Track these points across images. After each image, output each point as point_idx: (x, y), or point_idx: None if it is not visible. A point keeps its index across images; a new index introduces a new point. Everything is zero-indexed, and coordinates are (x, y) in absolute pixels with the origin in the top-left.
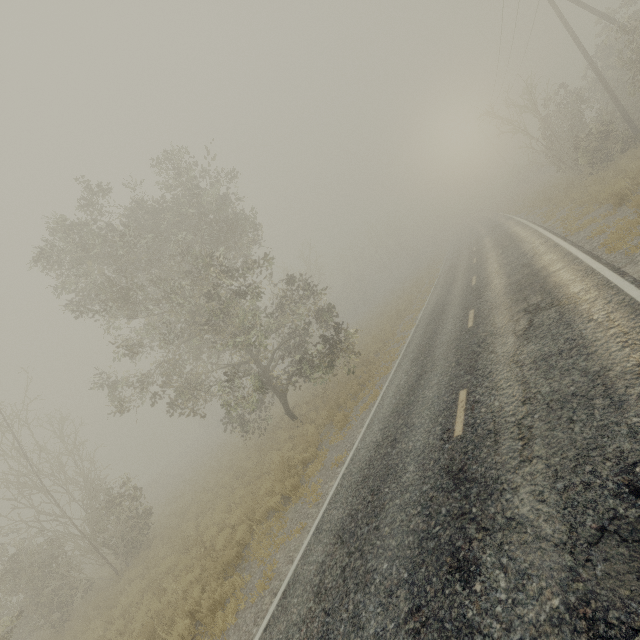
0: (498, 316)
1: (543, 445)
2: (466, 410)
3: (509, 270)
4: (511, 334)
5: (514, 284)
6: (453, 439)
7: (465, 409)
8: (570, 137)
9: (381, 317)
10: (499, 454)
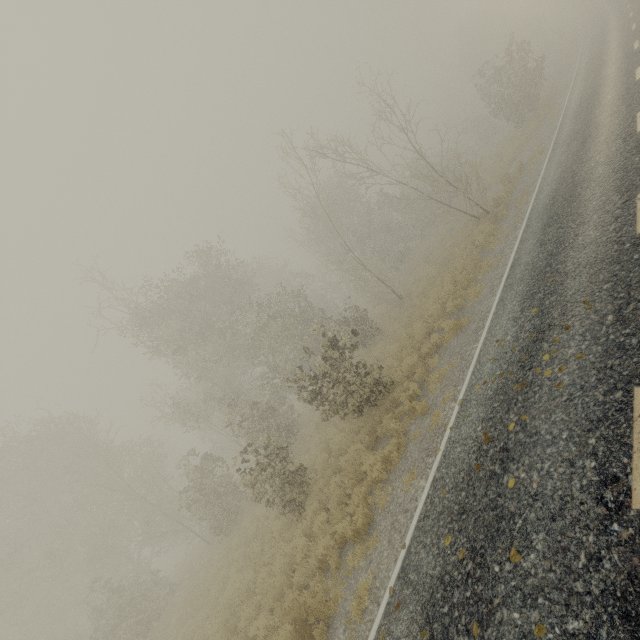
0: None
1: None
2: None
3: None
4: None
5: None
6: None
7: None
8: None
9: None
10: None
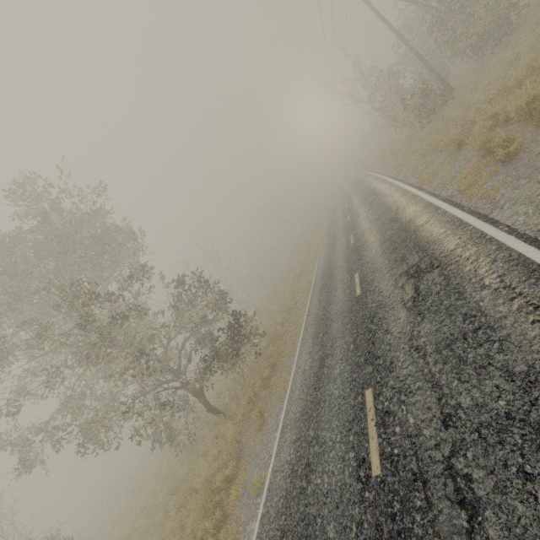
0: (382, 281)
1: (500, 528)
2: (378, 426)
3: (380, 226)
4: (401, 306)
5: (388, 242)
6: (372, 482)
7: (376, 424)
8: (398, 100)
9: (283, 281)
10: (439, 534)
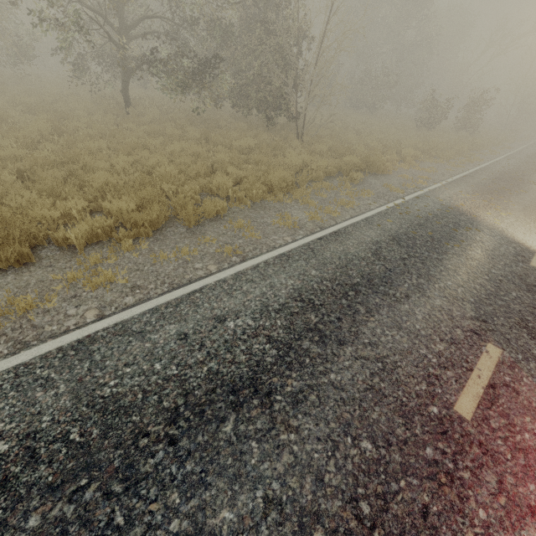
0: None
1: None
2: None
3: None
4: None
5: None
6: None
7: None
8: None
9: None
10: None
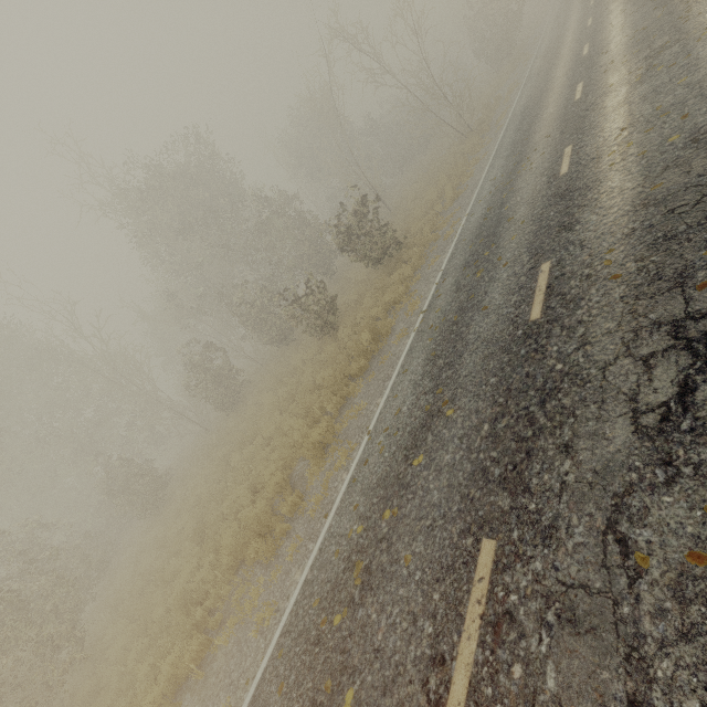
0: None
1: None
2: None
3: None
4: None
5: None
6: None
7: None
8: None
9: None
10: None
